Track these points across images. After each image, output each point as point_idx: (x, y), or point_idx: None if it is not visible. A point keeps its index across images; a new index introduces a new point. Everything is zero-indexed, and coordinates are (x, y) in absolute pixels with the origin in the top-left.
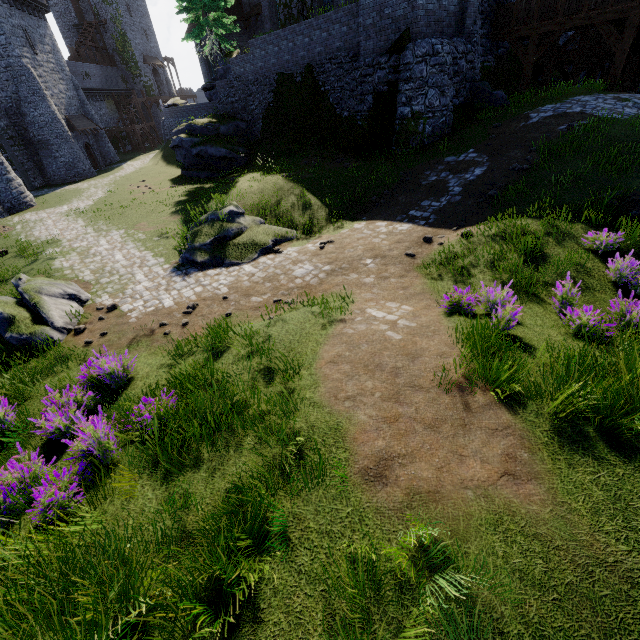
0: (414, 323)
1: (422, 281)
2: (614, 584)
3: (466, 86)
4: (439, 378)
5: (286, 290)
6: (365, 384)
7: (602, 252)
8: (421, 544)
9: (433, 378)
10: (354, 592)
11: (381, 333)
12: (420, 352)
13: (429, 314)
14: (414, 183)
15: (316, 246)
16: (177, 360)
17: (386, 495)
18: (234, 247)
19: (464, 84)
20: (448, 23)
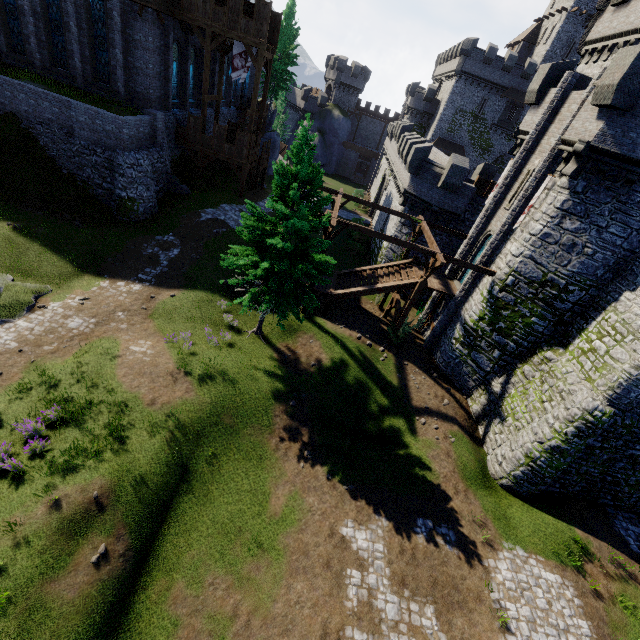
0: (154, 351)
1: (154, 325)
2: (206, 405)
3: (163, 177)
4: (167, 372)
5: (69, 339)
6: (141, 380)
7: (224, 309)
8: (167, 413)
9: (165, 372)
10: (152, 426)
11: (141, 359)
12: (159, 364)
13: (160, 345)
14: (138, 252)
15: (76, 302)
16: (21, 395)
17: (156, 407)
18: (1, 308)
19: (162, 176)
20: (145, 139)
